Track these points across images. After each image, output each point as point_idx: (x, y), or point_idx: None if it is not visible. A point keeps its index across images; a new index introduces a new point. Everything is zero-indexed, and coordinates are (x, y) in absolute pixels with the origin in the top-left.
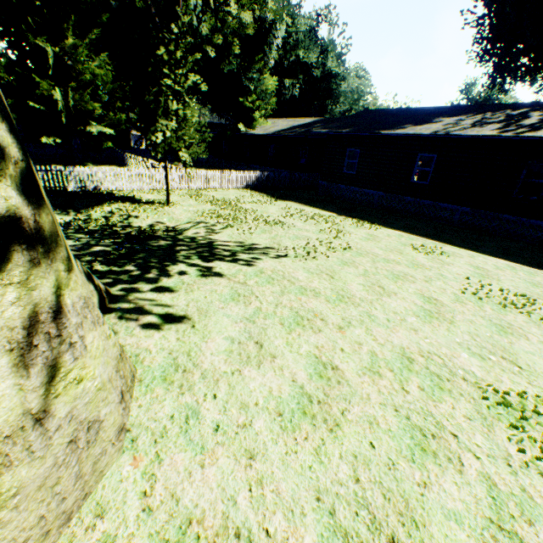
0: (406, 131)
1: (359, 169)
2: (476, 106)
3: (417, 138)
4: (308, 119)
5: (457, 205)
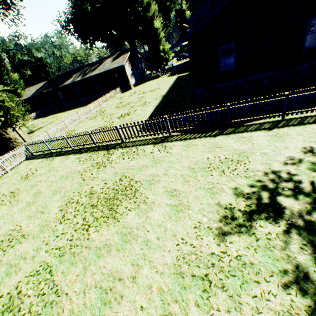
0: (66, 83)
1: (64, 97)
2: (81, 67)
3: (70, 84)
4: (42, 83)
5: (90, 95)
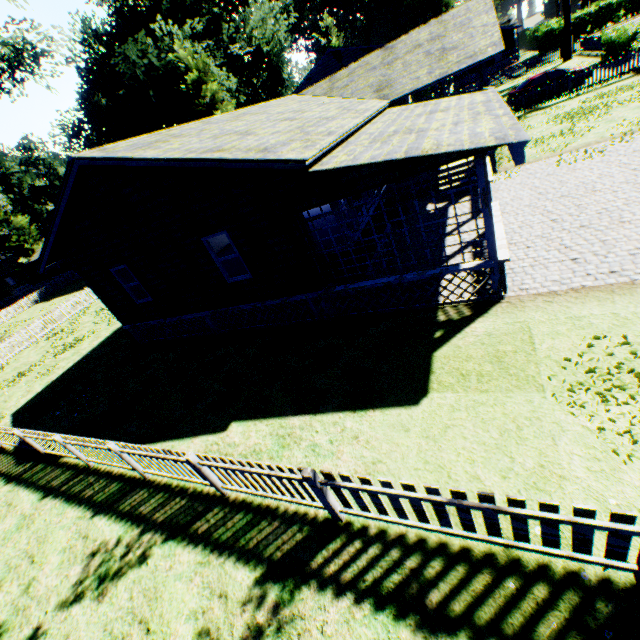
0: None
1: None
2: None
3: None
4: None
5: None
